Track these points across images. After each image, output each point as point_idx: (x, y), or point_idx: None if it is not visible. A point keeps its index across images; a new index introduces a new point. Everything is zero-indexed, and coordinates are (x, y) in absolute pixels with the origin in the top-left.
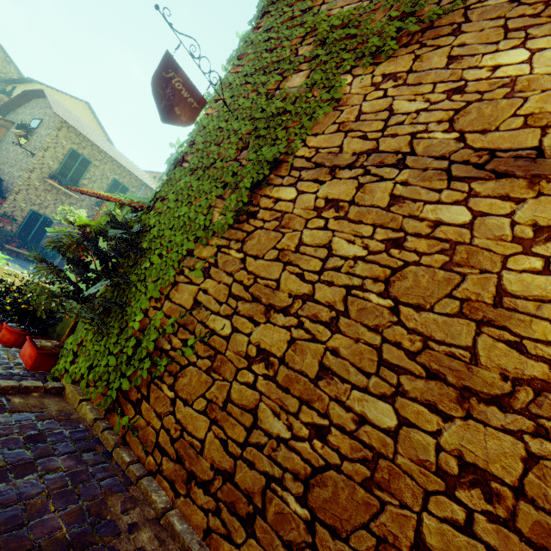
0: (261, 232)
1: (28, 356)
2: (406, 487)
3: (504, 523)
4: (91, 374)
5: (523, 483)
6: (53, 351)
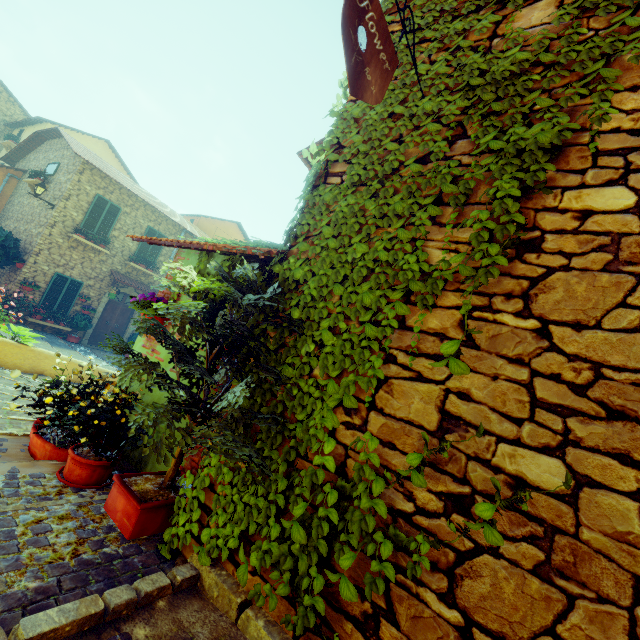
0: (567, 275)
1: (123, 514)
2: None
3: None
4: (252, 554)
5: None
6: (161, 500)
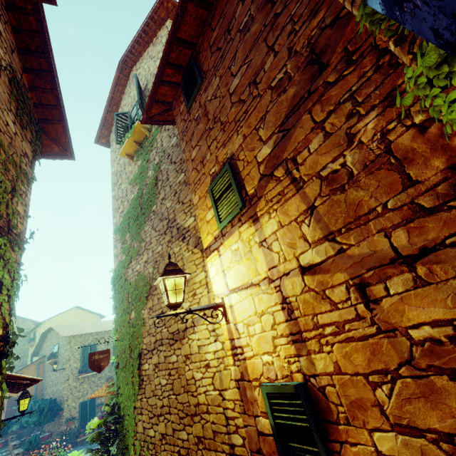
0: (147, 386)
1: None
2: (194, 454)
3: (205, 448)
4: None
5: (204, 434)
6: None
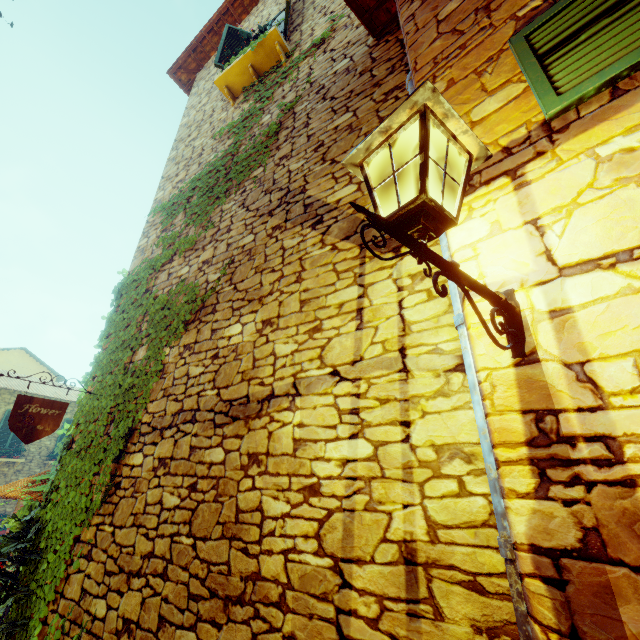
0: (124, 500)
1: None
2: None
3: None
4: None
5: None
6: None
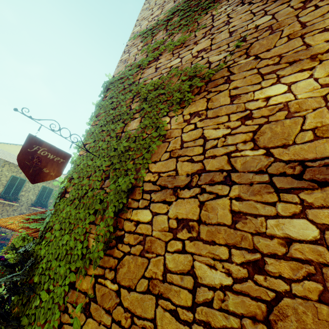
0: (129, 257)
1: None
2: None
3: None
4: None
5: None
6: None
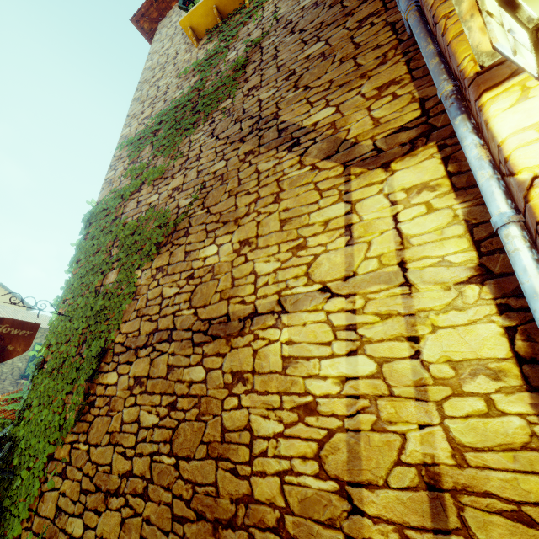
0: (98, 419)
1: None
2: None
3: None
4: None
5: None
6: None
